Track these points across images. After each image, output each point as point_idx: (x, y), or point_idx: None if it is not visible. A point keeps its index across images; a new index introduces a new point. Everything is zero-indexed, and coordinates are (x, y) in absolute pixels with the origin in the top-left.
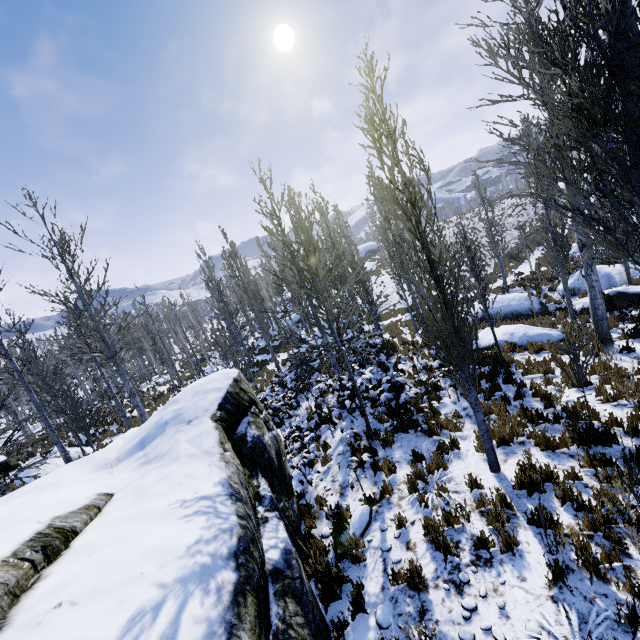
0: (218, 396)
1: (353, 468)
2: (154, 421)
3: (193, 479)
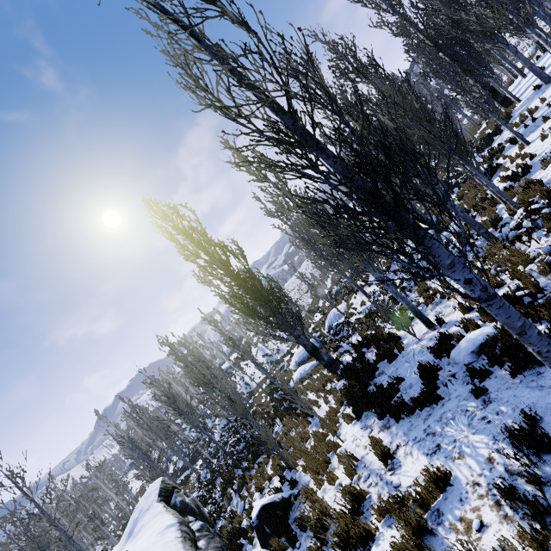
0: (156, 492)
1: (233, 489)
2: (131, 522)
3: (158, 521)
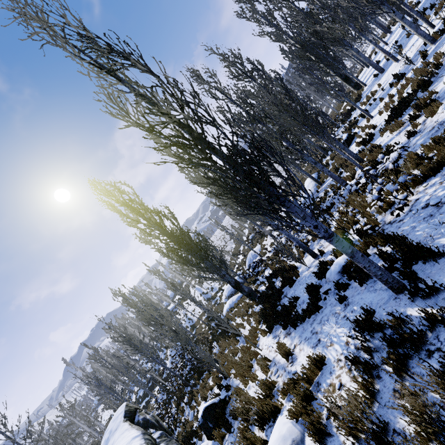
0: (122, 414)
1: (184, 402)
2: (103, 442)
3: (125, 436)
